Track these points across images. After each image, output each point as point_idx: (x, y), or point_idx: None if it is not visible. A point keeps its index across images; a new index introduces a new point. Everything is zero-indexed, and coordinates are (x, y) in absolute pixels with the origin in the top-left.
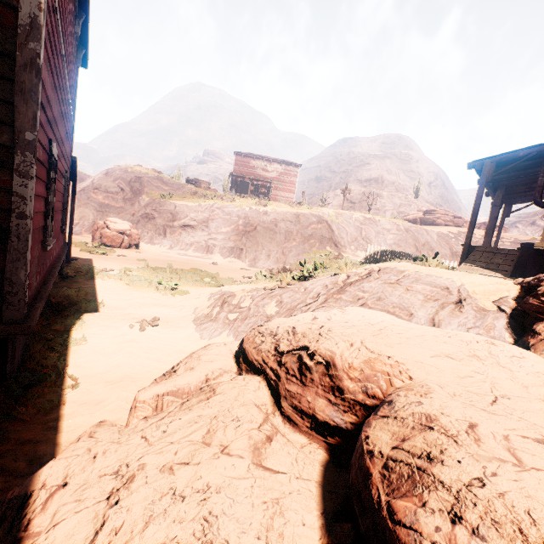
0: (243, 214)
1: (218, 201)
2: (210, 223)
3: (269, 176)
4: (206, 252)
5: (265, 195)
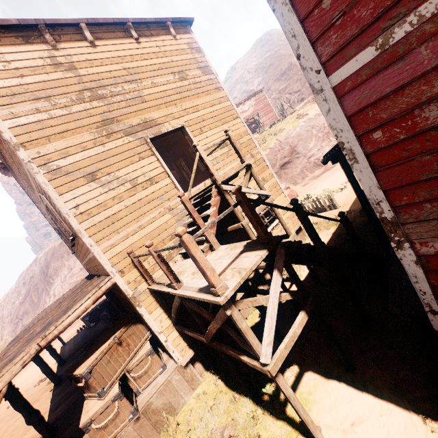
0: (308, 127)
1: (274, 138)
2: (297, 150)
3: (249, 113)
4: (319, 166)
5: (256, 128)
